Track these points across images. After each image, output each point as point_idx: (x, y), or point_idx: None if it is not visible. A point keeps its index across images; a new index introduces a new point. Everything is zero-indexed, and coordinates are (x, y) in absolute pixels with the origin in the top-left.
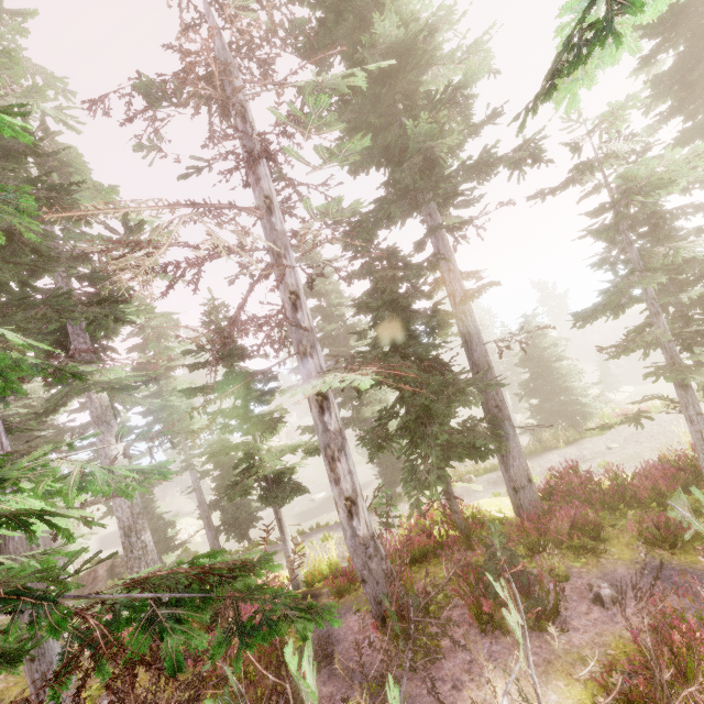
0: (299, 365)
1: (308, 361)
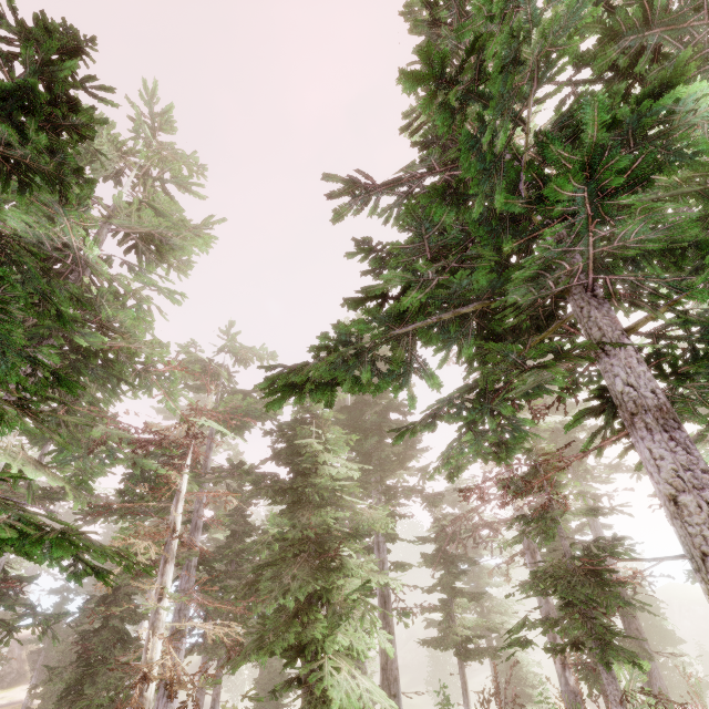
0: (528, 556)
1: (536, 555)
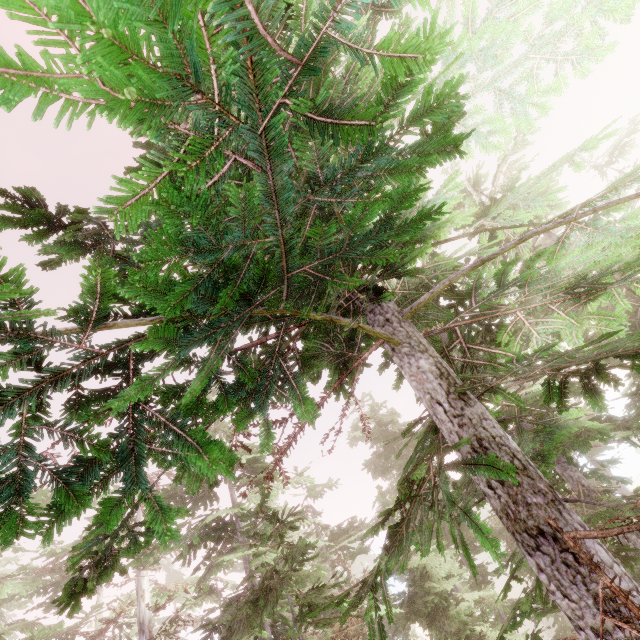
0: None
1: None
